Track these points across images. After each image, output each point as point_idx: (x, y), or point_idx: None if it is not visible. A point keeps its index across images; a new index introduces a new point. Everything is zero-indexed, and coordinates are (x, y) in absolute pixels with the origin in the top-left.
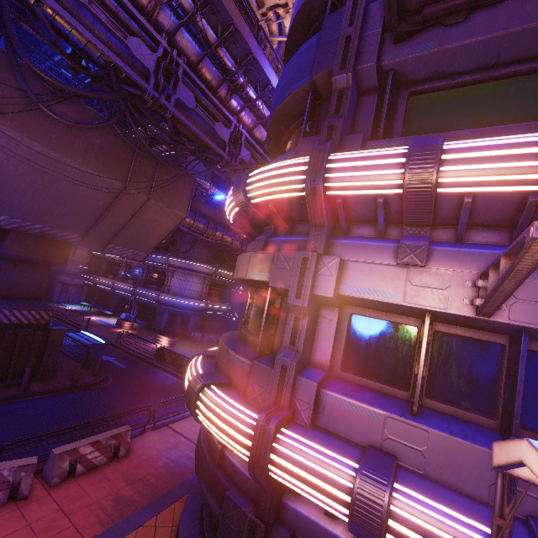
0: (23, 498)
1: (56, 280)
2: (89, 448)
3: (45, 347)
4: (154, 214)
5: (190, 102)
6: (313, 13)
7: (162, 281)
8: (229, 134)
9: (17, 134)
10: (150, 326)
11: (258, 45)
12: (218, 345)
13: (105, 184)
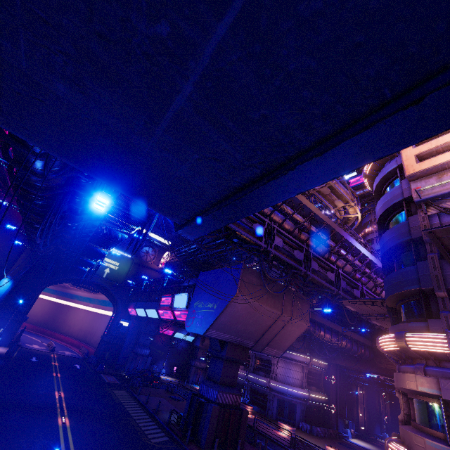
0: None
1: (191, 364)
2: None
3: (240, 424)
4: (292, 326)
5: (316, 267)
6: (400, 247)
7: (268, 368)
8: (334, 276)
9: (248, 298)
10: (263, 412)
11: (345, 232)
12: (327, 440)
13: (273, 313)
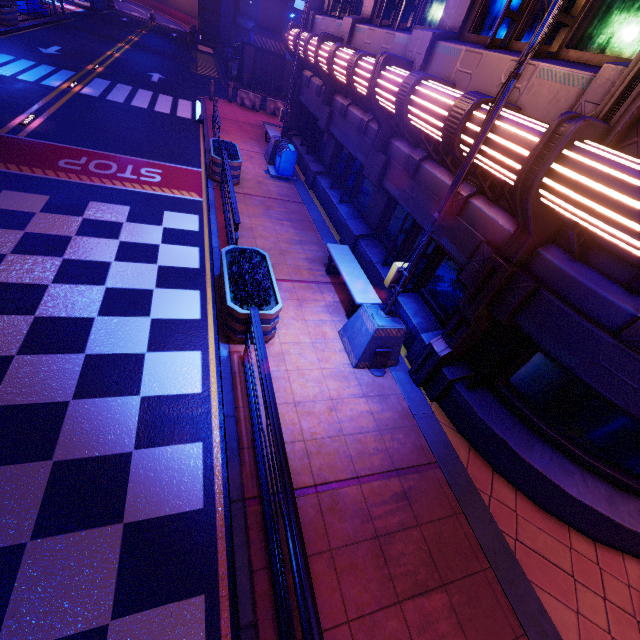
0: (257, 111)
1: None
2: (282, 106)
3: (283, 74)
4: None
5: None
6: None
7: None
8: None
9: None
10: None
11: None
12: None
13: None
